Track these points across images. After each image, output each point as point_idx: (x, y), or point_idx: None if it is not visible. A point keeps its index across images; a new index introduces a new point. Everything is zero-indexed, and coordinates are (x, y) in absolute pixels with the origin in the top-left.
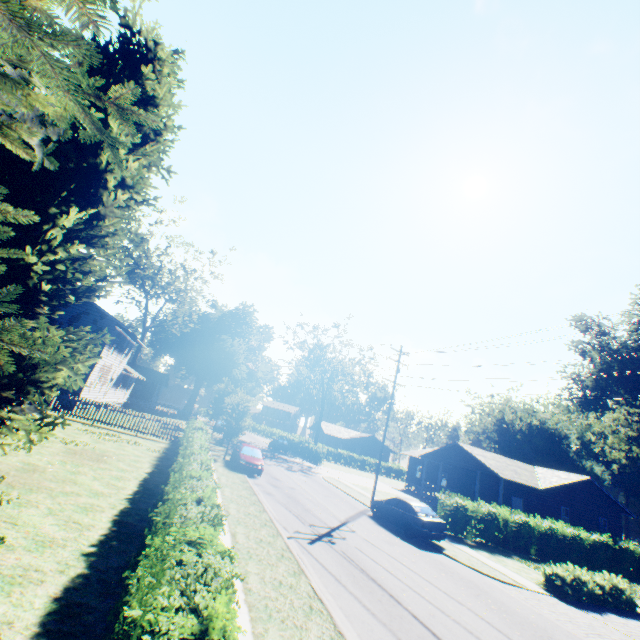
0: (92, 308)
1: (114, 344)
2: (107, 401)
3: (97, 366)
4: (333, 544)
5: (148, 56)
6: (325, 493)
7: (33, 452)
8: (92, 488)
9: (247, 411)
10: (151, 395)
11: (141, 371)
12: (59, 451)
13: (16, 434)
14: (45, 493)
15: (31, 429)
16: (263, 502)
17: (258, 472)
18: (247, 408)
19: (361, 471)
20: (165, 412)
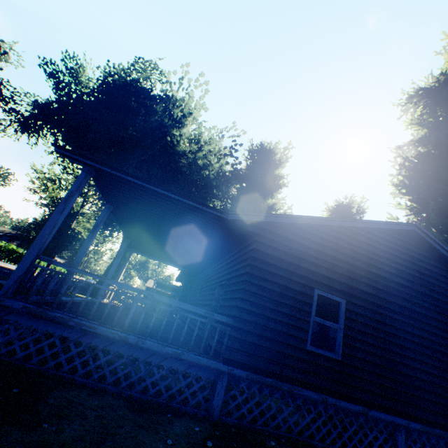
0: None
1: None
2: None
3: None
4: None
5: (360, 213)
6: None
7: None
8: None
9: None
10: None
11: None
12: None
13: None
14: None
15: None
16: None
17: None
18: None
19: None
20: None
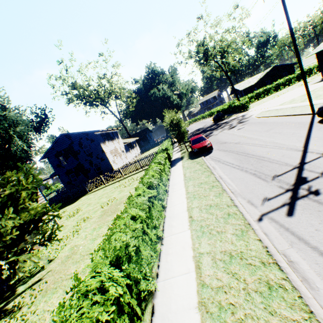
0: (80, 135)
1: (104, 140)
2: (131, 159)
3: (107, 154)
4: (318, 196)
5: None
6: (265, 129)
7: (82, 231)
8: None
9: (178, 121)
10: (148, 141)
11: (136, 136)
12: (96, 219)
13: (26, 263)
14: (62, 289)
15: (45, 244)
16: (219, 179)
17: (209, 149)
18: (177, 120)
19: (278, 92)
20: (158, 143)
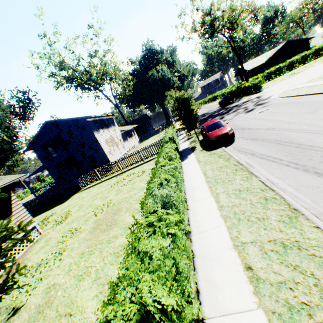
0: (69, 122)
1: (98, 128)
2: (129, 148)
3: (102, 144)
4: None
5: None
6: (306, 110)
7: (66, 254)
8: (81, 321)
9: (188, 103)
10: (147, 128)
11: (134, 123)
12: (87, 234)
13: None
14: None
15: None
16: (273, 186)
17: (231, 138)
18: (187, 101)
19: (293, 71)
20: (158, 131)
